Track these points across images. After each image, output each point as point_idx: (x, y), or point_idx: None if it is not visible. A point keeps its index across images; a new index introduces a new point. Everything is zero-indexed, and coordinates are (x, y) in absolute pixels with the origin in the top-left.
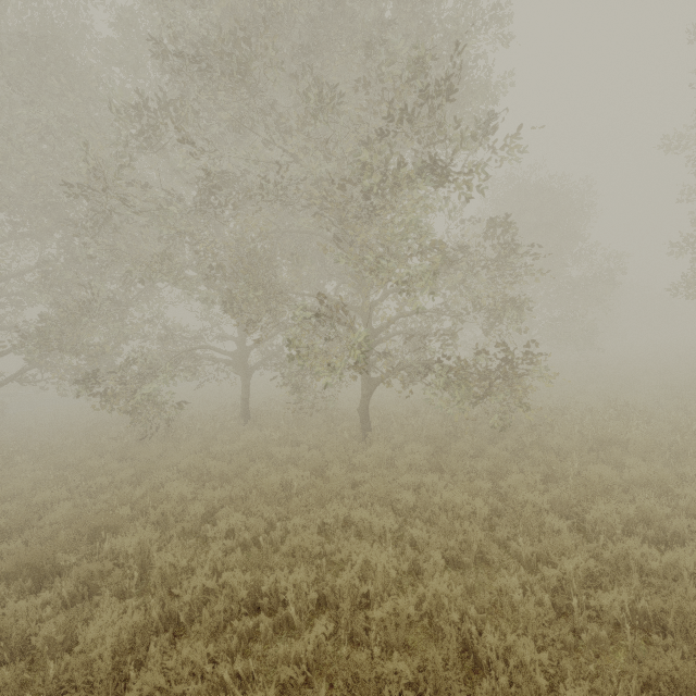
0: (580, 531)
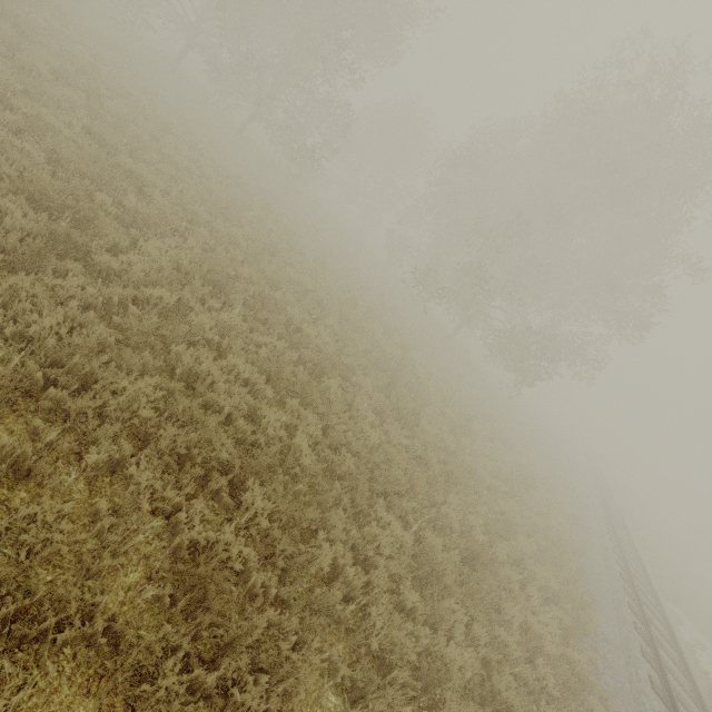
0: None
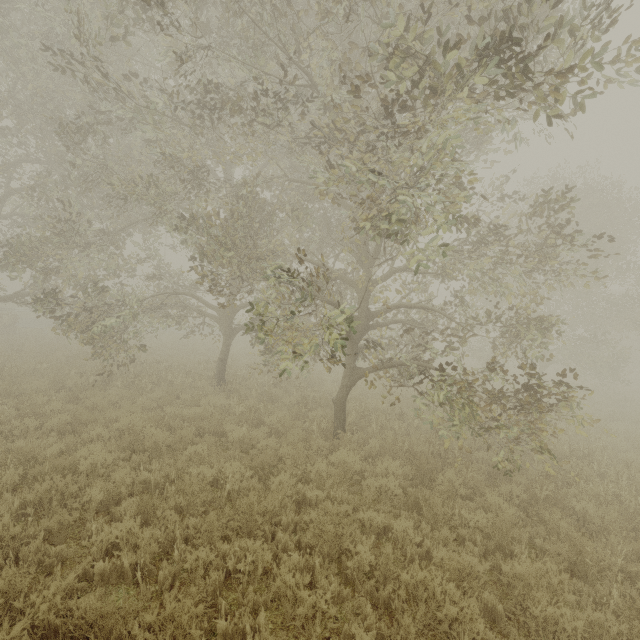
0: None
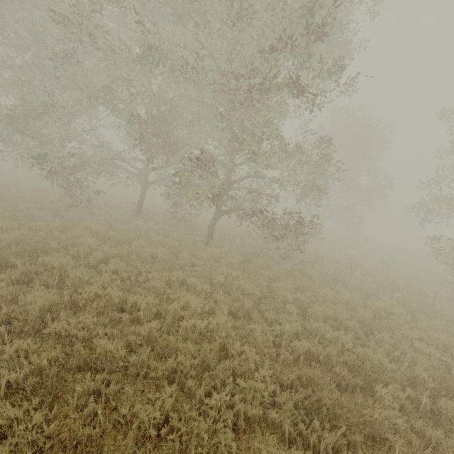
0: (303, 316)
